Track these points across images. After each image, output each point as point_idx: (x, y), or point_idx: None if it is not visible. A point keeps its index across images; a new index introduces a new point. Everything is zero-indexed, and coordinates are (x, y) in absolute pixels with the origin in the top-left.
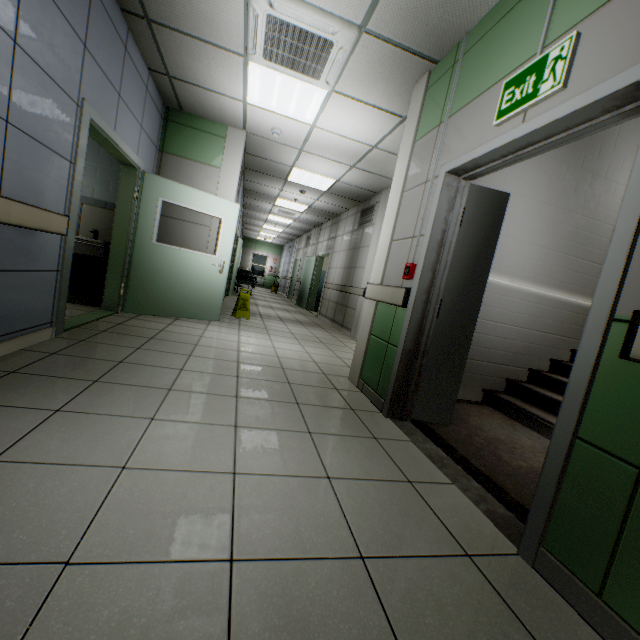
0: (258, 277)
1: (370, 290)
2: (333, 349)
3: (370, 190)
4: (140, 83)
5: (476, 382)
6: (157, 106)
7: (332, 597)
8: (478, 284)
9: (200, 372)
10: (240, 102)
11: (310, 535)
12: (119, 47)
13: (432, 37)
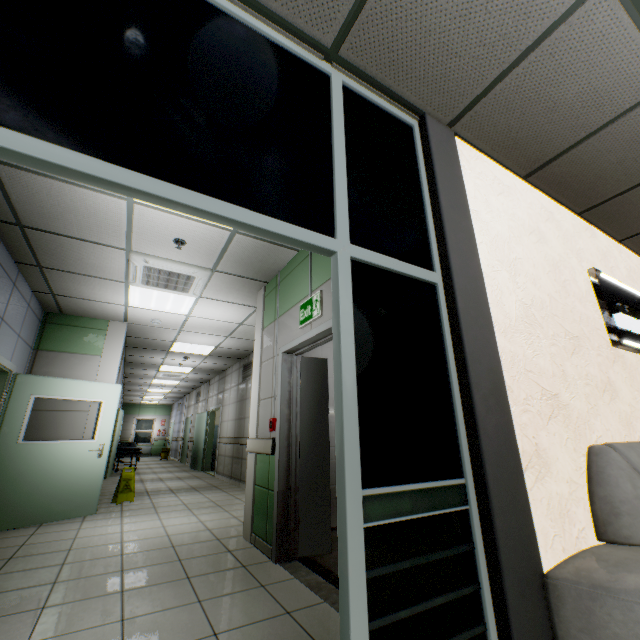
0: (144, 445)
1: (249, 444)
2: (230, 509)
3: (247, 350)
4: (23, 303)
5: None
6: (37, 314)
7: None
8: (324, 423)
9: (78, 578)
10: (122, 305)
11: None
12: (9, 285)
13: (260, 273)
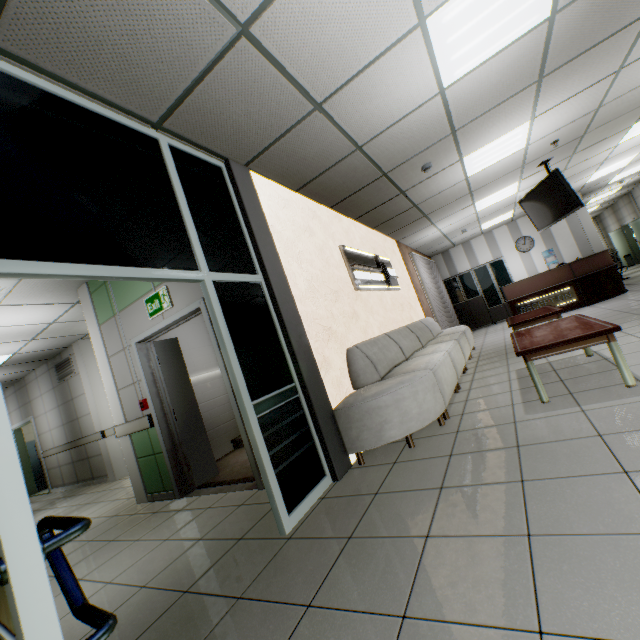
0: None
1: (120, 430)
2: (104, 499)
3: (58, 348)
4: None
5: (225, 440)
6: None
7: (195, 553)
8: (189, 389)
9: None
10: None
11: (173, 555)
12: None
13: None
